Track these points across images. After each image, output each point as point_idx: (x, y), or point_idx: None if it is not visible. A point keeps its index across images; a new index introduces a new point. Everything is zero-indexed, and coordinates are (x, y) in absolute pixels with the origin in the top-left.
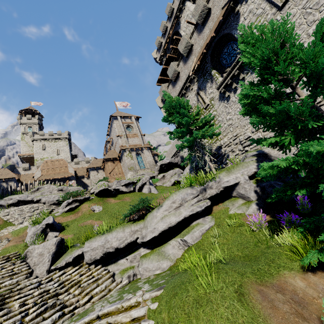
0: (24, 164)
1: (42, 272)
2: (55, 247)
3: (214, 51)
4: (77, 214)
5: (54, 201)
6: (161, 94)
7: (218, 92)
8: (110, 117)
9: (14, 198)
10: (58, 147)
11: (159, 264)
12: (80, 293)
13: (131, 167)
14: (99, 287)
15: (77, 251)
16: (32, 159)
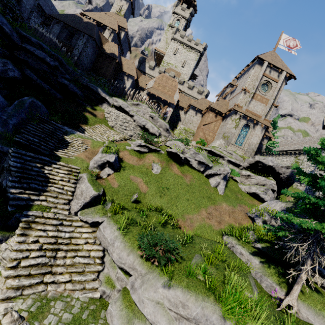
0: (152, 61)
1: (73, 209)
2: (89, 199)
3: None
4: (139, 161)
5: (141, 125)
6: None
7: None
8: (255, 58)
9: (118, 102)
10: (187, 58)
11: None
12: (70, 265)
13: (227, 135)
14: (80, 278)
15: (99, 218)
16: (162, 58)
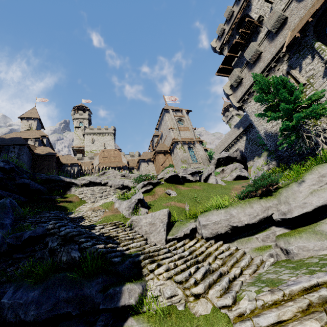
0: (78, 154)
1: (159, 240)
2: (167, 218)
3: (319, 21)
4: (154, 196)
5: (119, 185)
6: (232, 80)
7: (322, 67)
8: (163, 109)
9: (86, 179)
10: (105, 141)
11: (325, 243)
12: (222, 264)
13: (184, 160)
14: (244, 261)
15: (191, 224)
16: (83, 151)
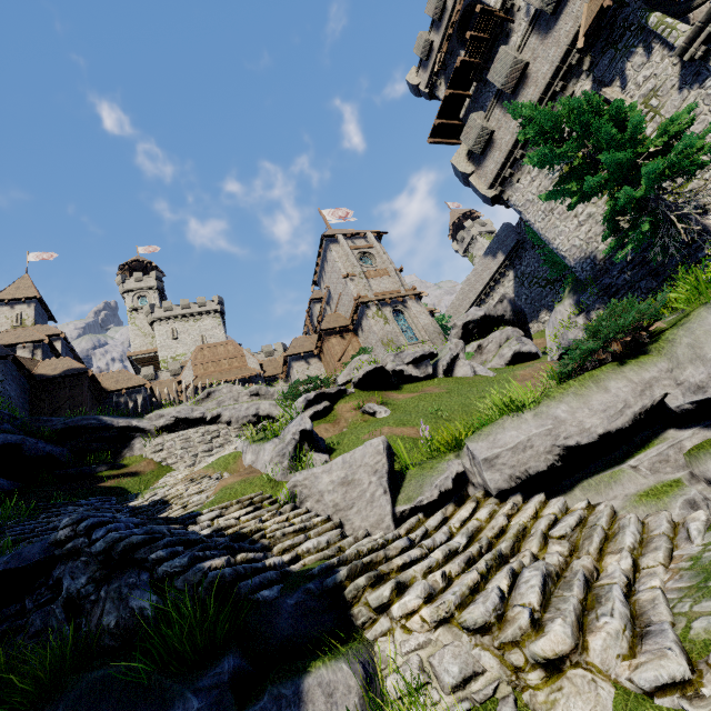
0: (144, 368)
1: (376, 520)
2: (386, 460)
3: None
4: (337, 423)
5: (250, 418)
6: (469, 140)
7: (675, 67)
8: (323, 237)
9: (167, 415)
10: (203, 331)
11: None
12: (571, 552)
13: (388, 340)
14: (629, 533)
15: (452, 464)
16: (154, 361)
